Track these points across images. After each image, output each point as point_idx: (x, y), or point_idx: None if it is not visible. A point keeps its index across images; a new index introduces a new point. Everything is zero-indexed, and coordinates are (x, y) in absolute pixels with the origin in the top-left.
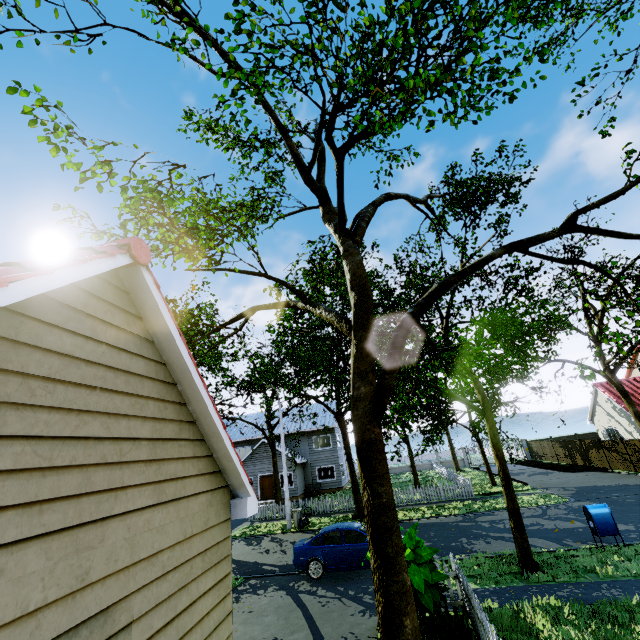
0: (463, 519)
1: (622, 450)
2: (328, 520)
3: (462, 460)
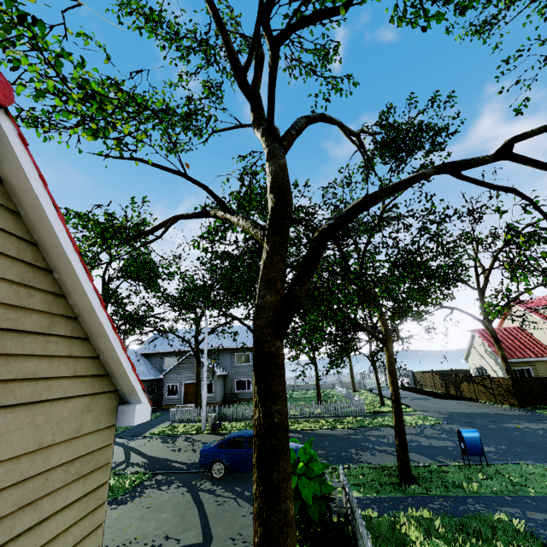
0: (354, 432)
1: (488, 385)
2: (239, 425)
3: (359, 383)
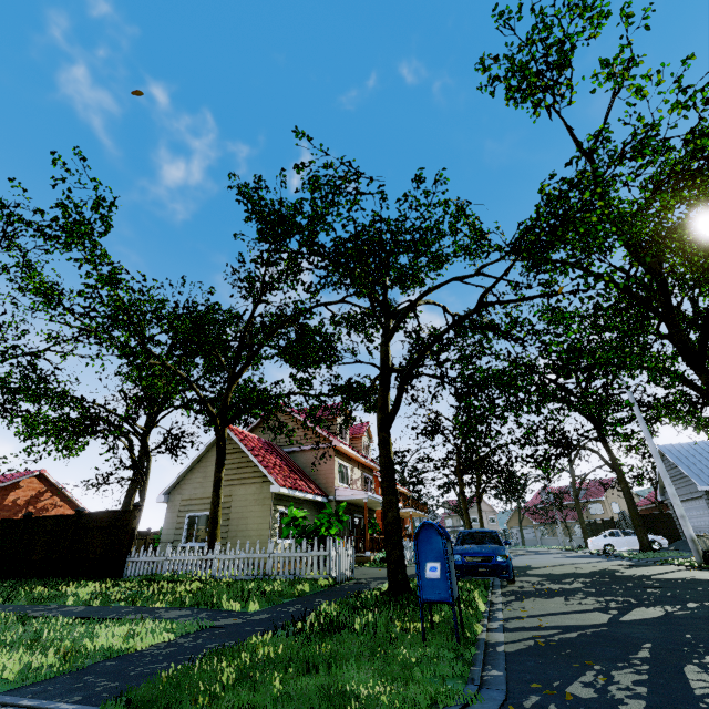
0: None
1: None
2: None
3: None
